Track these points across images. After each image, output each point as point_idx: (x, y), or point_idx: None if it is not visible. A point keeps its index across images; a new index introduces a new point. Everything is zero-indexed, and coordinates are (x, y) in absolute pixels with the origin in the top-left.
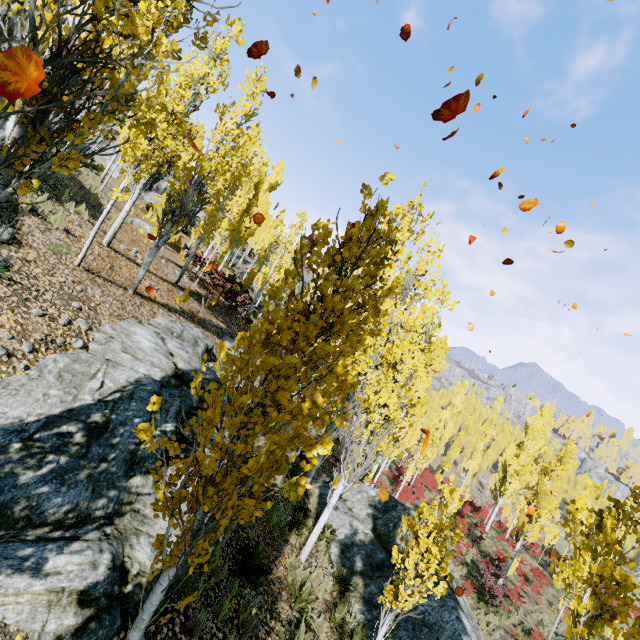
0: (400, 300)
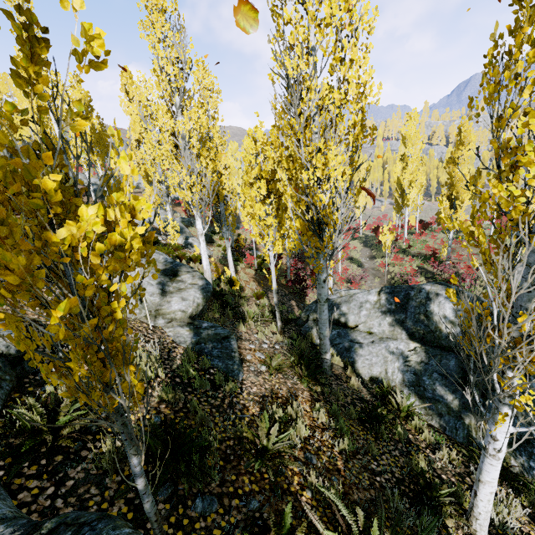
0: None
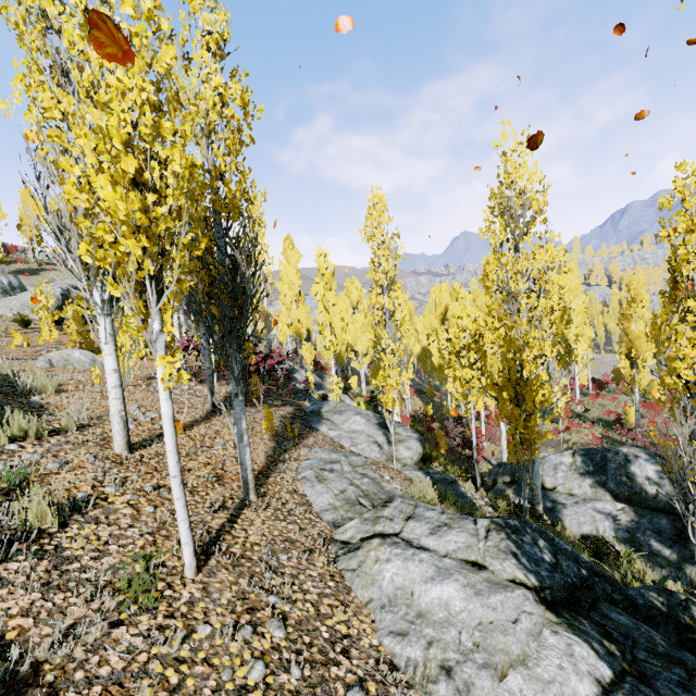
0: (520, 236)
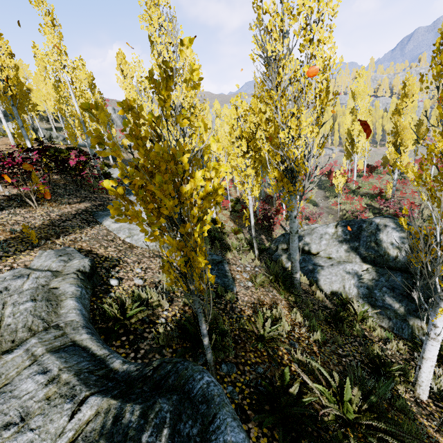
0: None
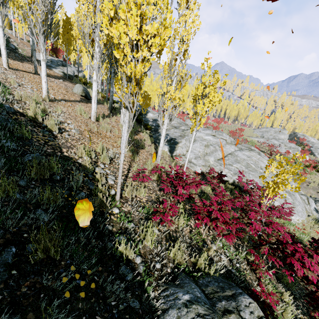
0: None
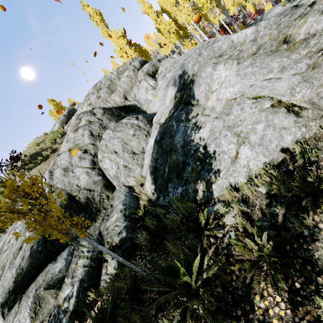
0: None
